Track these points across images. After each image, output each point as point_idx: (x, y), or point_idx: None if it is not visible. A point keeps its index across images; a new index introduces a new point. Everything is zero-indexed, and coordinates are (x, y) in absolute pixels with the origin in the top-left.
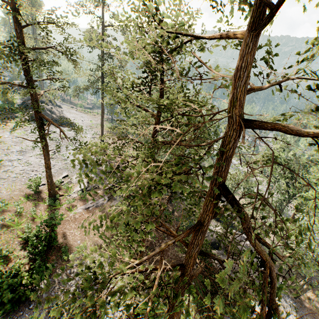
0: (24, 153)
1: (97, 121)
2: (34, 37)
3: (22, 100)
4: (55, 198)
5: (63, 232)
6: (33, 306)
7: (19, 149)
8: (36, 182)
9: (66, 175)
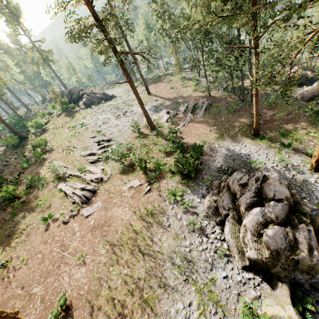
0: (107, 122)
1: (126, 87)
2: (33, 46)
3: None
4: (156, 130)
5: (182, 142)
6: (205, 173)
7: (101, 123)
8: (136, 126)
9: None
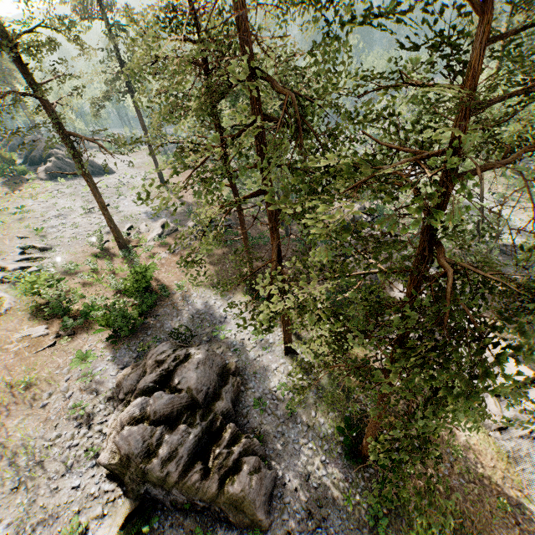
0: (64, 216)
1: (143, 159)
2: None
3: (21, 159)
4: (129, 250)
5: (153, 277)
6: (151, 333)
7: (55, 214)
8: (97, 237)
9: (130, 226)
